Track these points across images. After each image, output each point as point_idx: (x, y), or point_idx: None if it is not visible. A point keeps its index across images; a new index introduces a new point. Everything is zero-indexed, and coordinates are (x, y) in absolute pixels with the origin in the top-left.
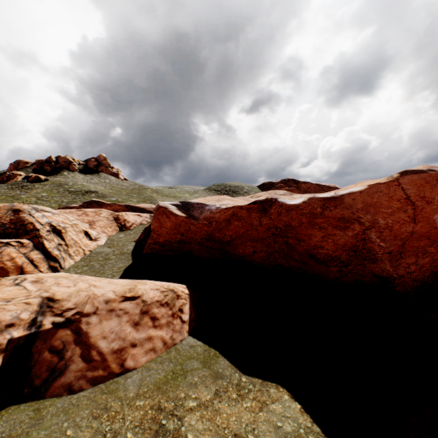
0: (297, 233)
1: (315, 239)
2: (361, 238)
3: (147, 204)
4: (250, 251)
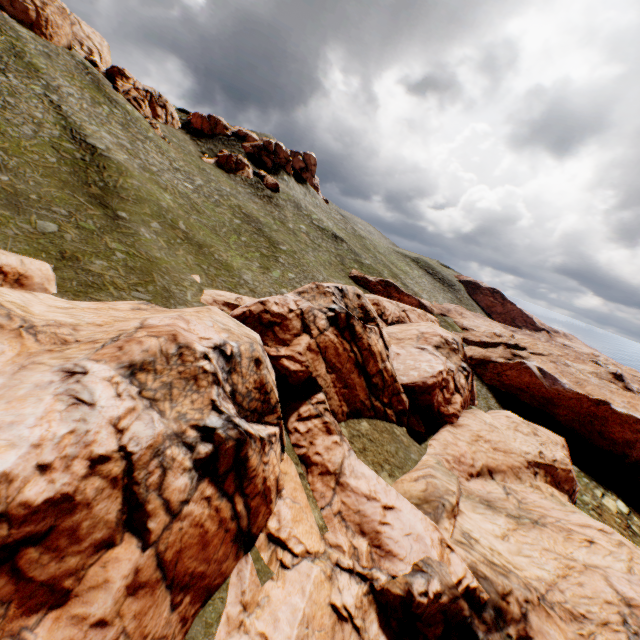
0: (606, 422)
1: (613, 430)
2: (635, 439)
3: (427, 301)
4: (562, 413)
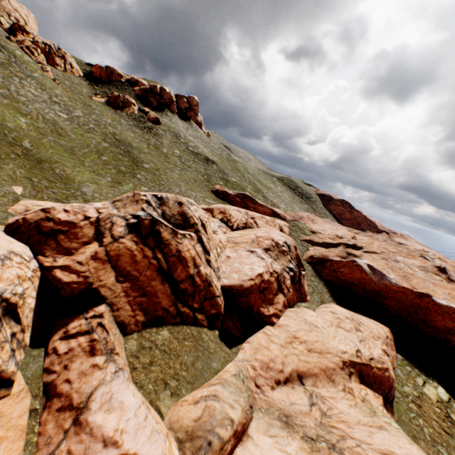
0: (429, 312)
1: (435, 319)
2: None
3: (280, 210)
4: (391, 304)
